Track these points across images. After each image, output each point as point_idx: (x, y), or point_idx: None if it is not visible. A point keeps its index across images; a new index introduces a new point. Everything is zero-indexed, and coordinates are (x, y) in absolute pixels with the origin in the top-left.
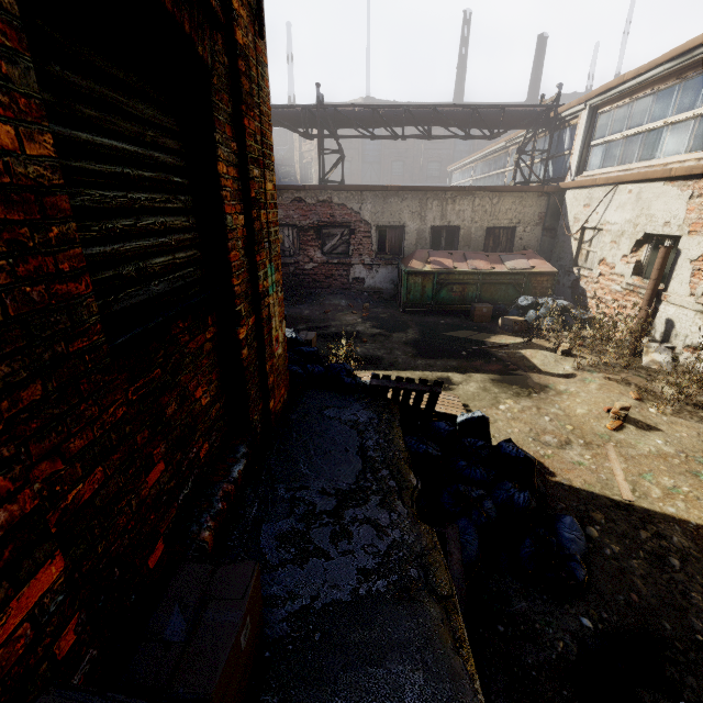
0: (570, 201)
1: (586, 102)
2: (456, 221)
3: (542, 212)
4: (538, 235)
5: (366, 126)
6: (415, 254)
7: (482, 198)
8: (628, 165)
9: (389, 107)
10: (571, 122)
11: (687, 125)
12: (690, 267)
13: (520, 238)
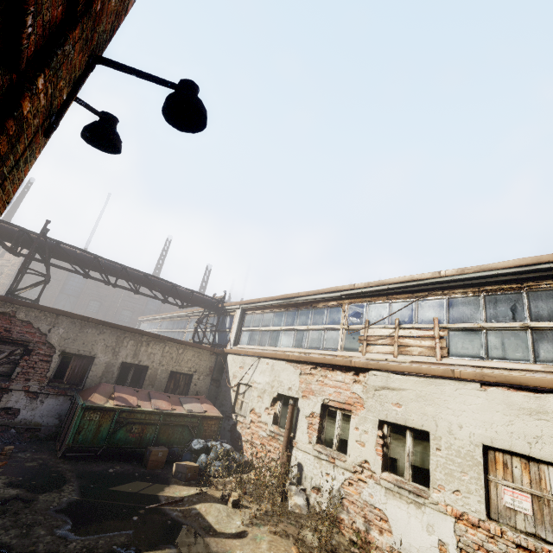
0: (231, 362)
1: (240, 305)
2: (146, 361)
3: (212, 366)
4: (208, 383)
5: (83, 266)
6: (100, 387)
7: (172, 347)
8: (264, 346)
9: (110, 261)
10: (231, 313)
11: (291, 333)
12: (306, 421)
13: (195, 384)
